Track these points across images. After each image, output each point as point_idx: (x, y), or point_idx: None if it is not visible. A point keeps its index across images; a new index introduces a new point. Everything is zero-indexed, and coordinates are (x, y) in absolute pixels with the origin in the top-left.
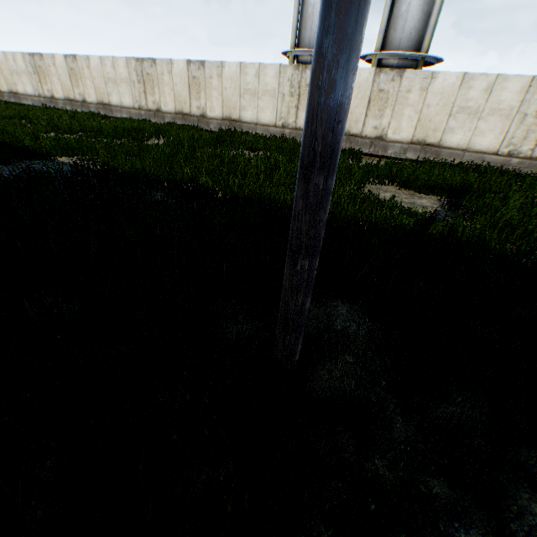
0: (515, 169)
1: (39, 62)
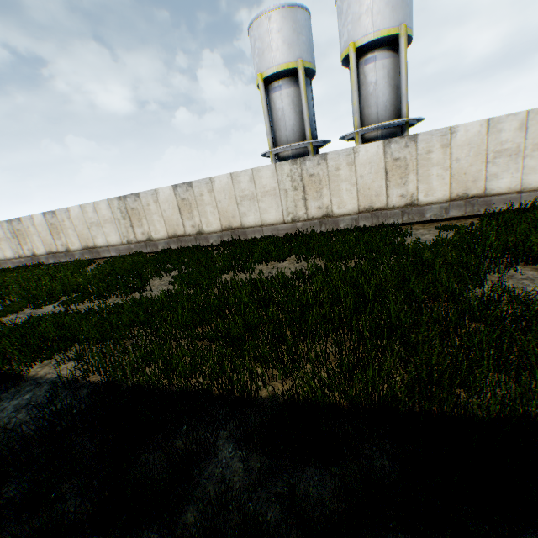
0: None
1: (18, 226)
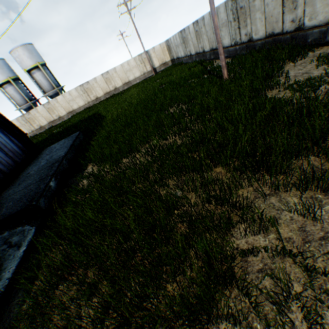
0: (93, 104)
1: None
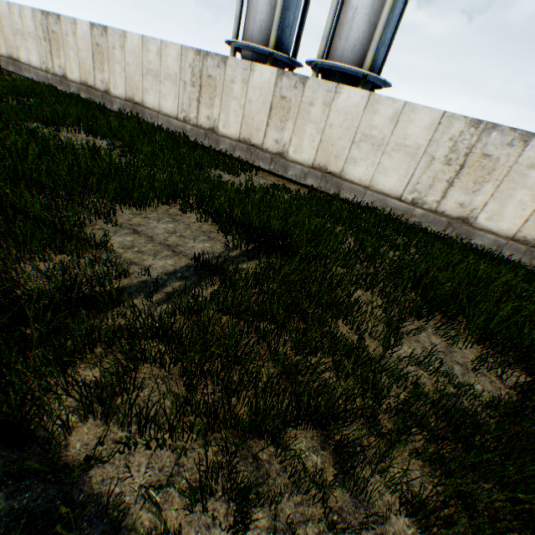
0: (419, 221)
1: None
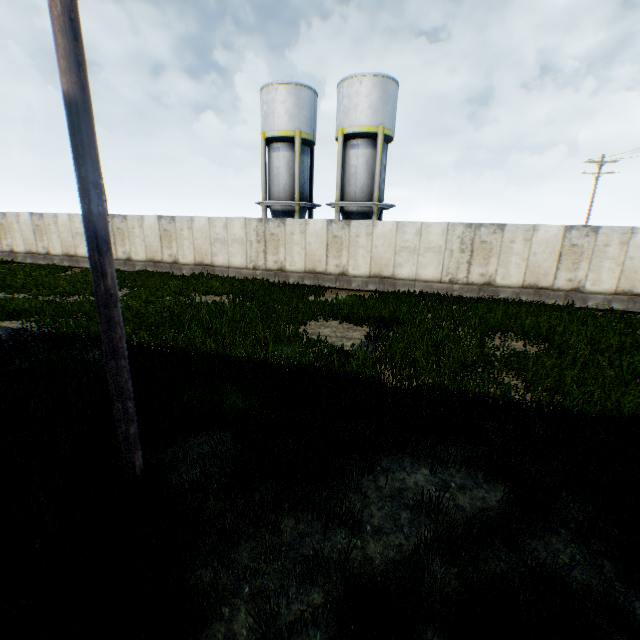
0: (460, 293)
1: (2, 219)
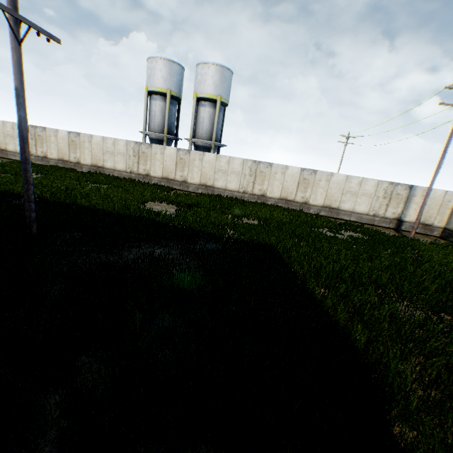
0: (248, 199)
1: None
